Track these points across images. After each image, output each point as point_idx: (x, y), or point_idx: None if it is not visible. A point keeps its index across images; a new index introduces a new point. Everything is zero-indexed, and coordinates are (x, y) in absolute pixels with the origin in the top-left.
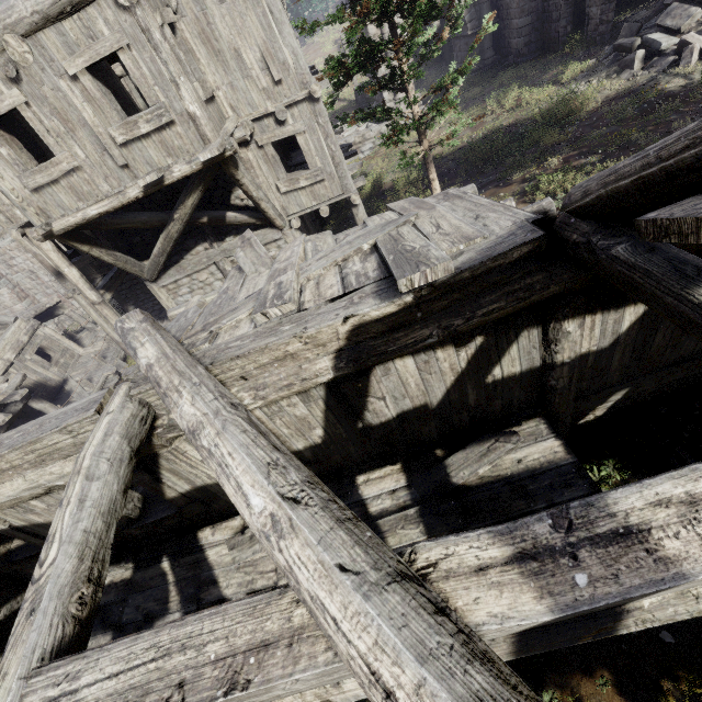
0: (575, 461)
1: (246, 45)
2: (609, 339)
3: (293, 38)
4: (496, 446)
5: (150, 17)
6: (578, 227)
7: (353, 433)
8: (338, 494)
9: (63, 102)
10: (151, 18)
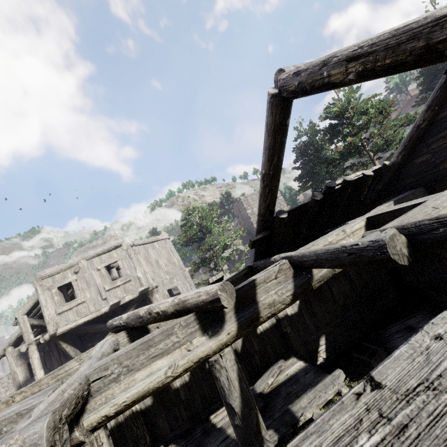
0: (308, 364)
1: (161, 259)
2: (296, 307)
3: (178, 256)
4: (273, 368)
5: (132, 251)
6: (256, 263)
7: (204, 373)
8: (199, 428)
9: (90, 278)
10: (132, 251)
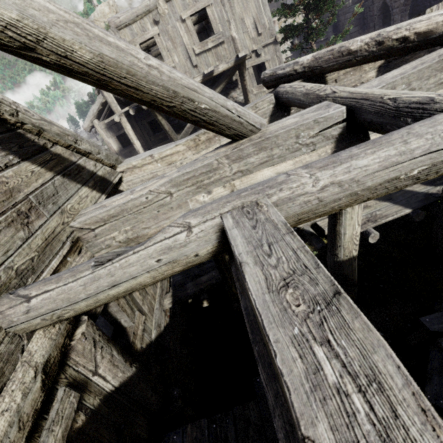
0: None
1: (247, 16)
2: None
3: (269, 13)
4: None
5: None
6: None
7: None
8: None
9: (174, 33)
10: None
